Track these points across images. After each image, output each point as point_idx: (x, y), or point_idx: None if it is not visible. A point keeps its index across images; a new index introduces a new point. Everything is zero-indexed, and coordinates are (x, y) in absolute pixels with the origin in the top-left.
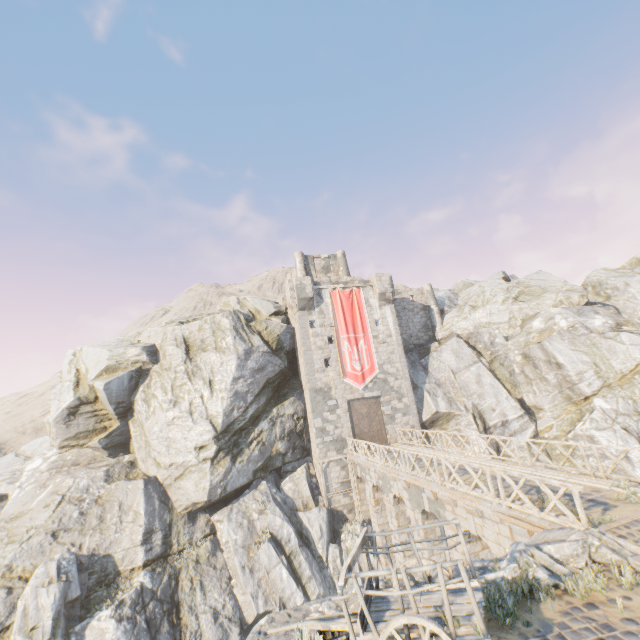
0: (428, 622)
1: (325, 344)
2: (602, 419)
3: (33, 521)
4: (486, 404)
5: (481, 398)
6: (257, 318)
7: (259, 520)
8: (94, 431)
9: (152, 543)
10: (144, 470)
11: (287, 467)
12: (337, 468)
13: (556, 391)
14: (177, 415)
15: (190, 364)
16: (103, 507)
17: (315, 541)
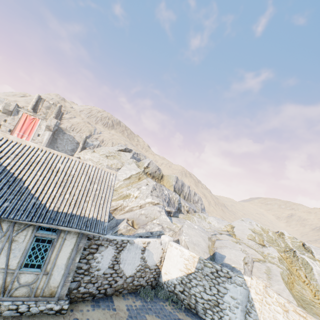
0: None
1: (6, 131)
2: None
3: None
4: None
5: None
6: None
7: None
8: None
9: None
10: None
11: None
12: None
13: None
14: None
15: None
16: None
17: None
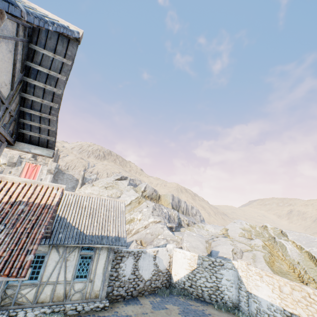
0: None
1: None
2: None
3: None
4: None
5: None
6: None
7: None
8: None
9: None
10: None
11: None
12: None
13: None
14: None
15: None
16: None
17: None
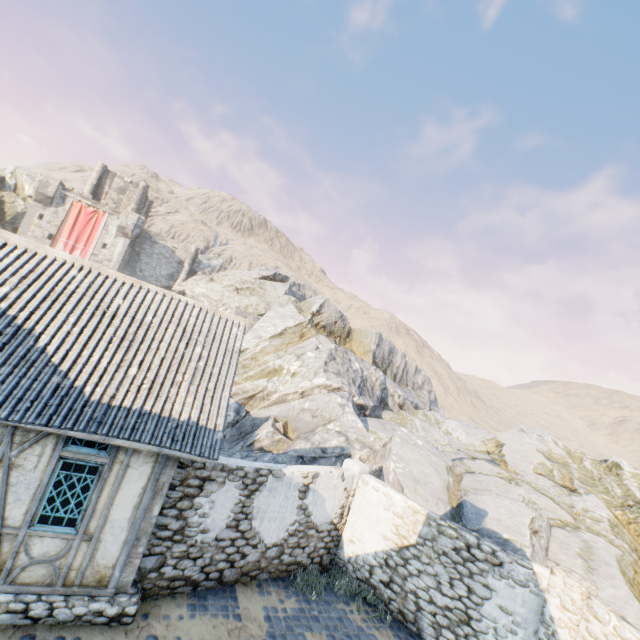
0: None
1: (43, 237)
2: None
3: None
4: None
5: None
6: (19, 193)
7: None
8: None
9: None
10: None
11: None
12: None
13: None
14: None
15: None
16: None
17: None
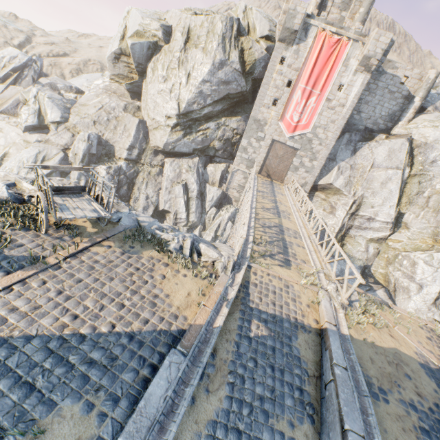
0: (42, 200)
1: (282, 85)
2: (438, 260)
3: (88, 111)
4: (371, 201)
5: (372, 195)
6: (250, 35)
7: (184, 174)
8: (127, 77)
9: (132, 152)
10: (143, 115)
11: (217, 159)
12: (241, 176)
13: (434, 225)
14: (164, 89)
15: (183, 54)
16: (118, 123)
17: (206, 201)
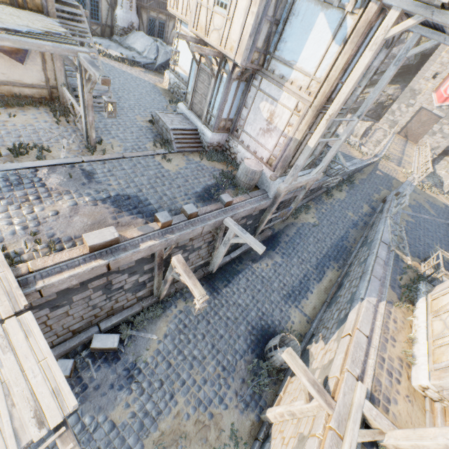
0: None
1: (447, 63)
2: None
3: None
4: None
5: None
6: None
7: None
8: None
9: None
10: None
11: (365, 118)
12: (381, 133)
13: None
14: None
15: None
16: None
17: None
